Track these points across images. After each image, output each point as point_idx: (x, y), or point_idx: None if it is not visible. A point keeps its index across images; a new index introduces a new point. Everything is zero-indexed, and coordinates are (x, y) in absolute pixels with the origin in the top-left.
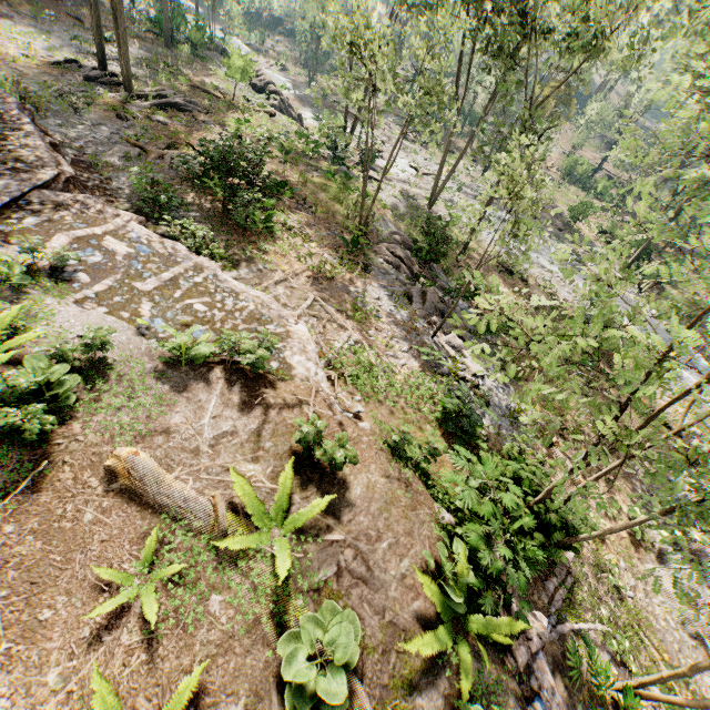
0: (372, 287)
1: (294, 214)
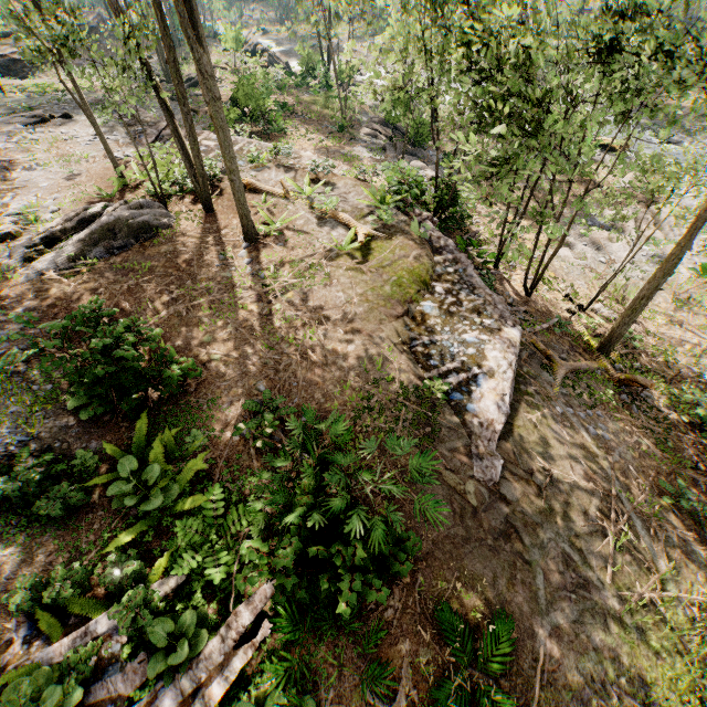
0: (356, 149)
1: (297, 122)
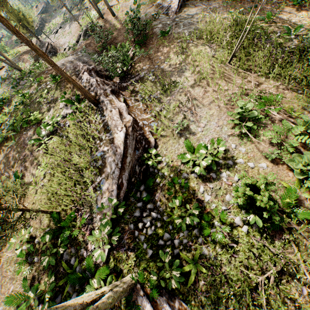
0: None
1: None
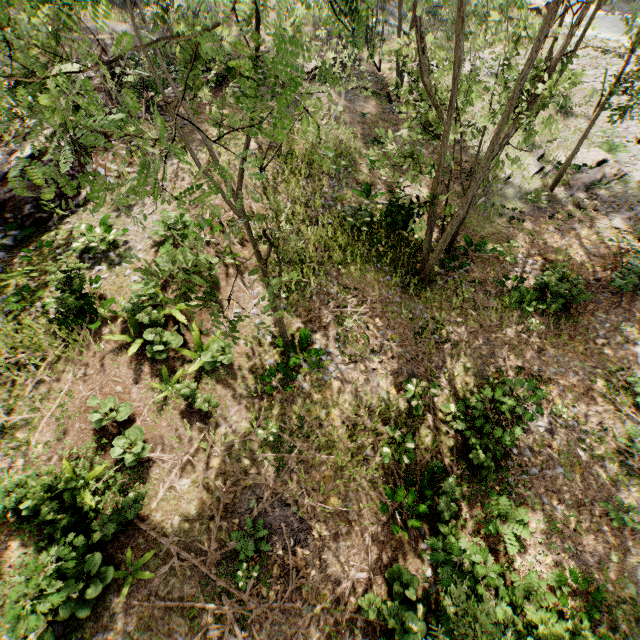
0: None
1: None
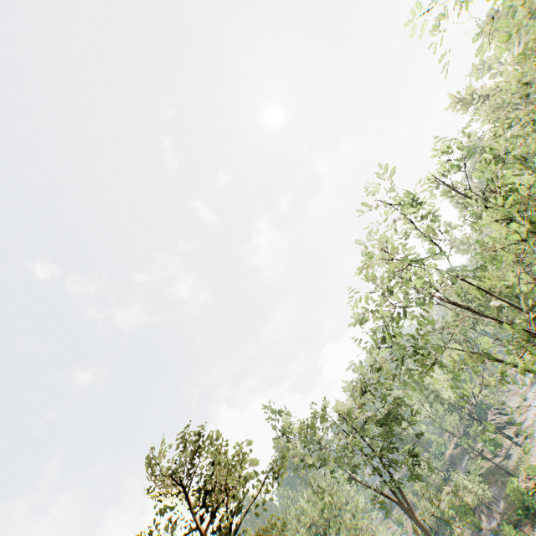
0: None
1: None
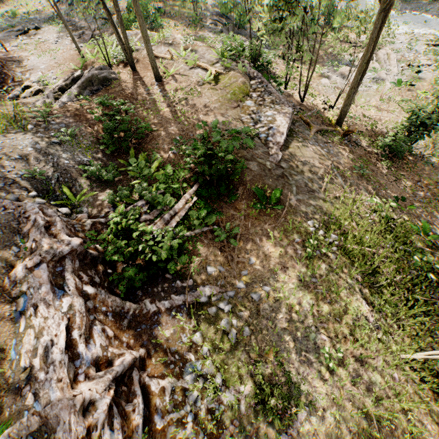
0: (205, 33)
1: (168, 20)
